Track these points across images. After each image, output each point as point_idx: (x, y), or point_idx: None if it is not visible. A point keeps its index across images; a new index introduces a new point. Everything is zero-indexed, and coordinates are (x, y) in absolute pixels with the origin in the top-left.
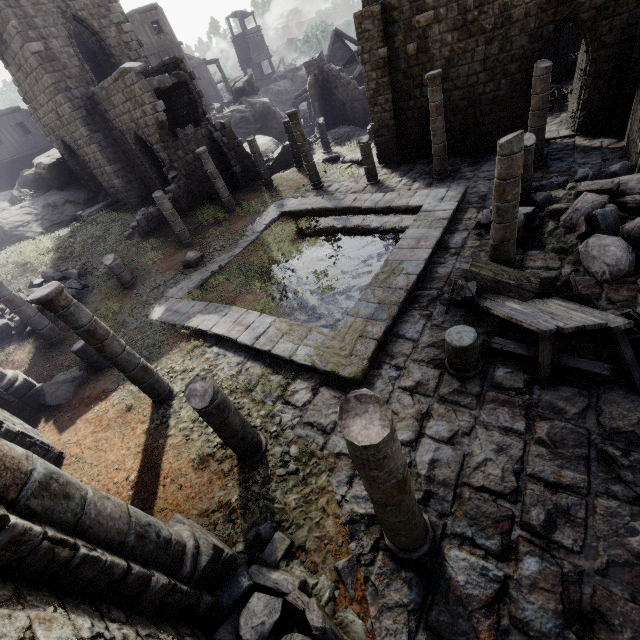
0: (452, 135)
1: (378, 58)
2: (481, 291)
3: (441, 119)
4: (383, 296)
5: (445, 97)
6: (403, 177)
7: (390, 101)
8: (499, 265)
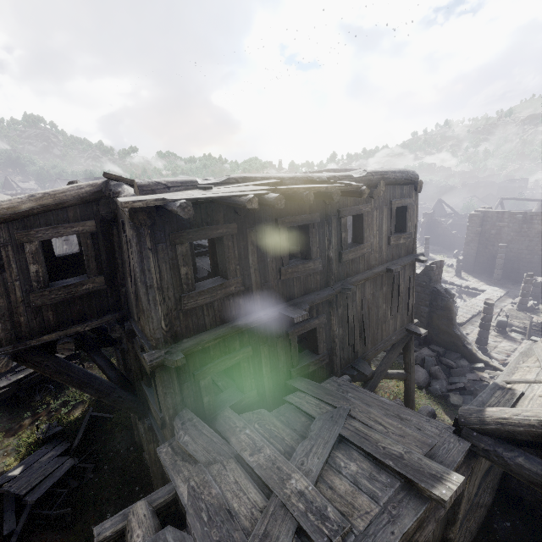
0: (505, 269)
1: (475, 230)
2: (510, 319)
3: (502, 261)
4: (469, 309)
5: (505, 253)
6: (474, 278)
7: (476, 246)
8: (519, 311)
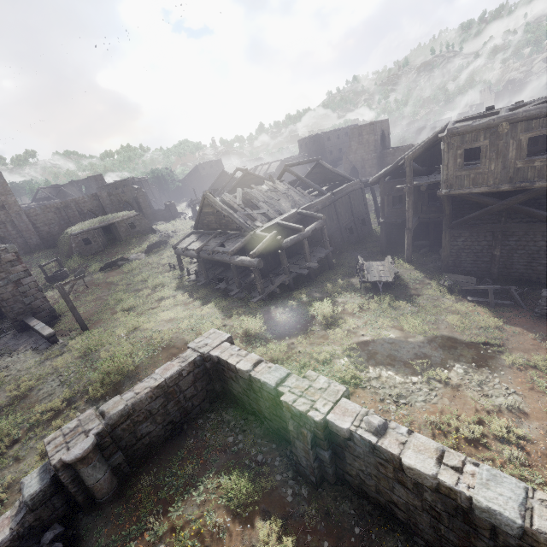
0: None
1: None
2: None
3: None
4: None
5: None
6: None
7: None
8: None
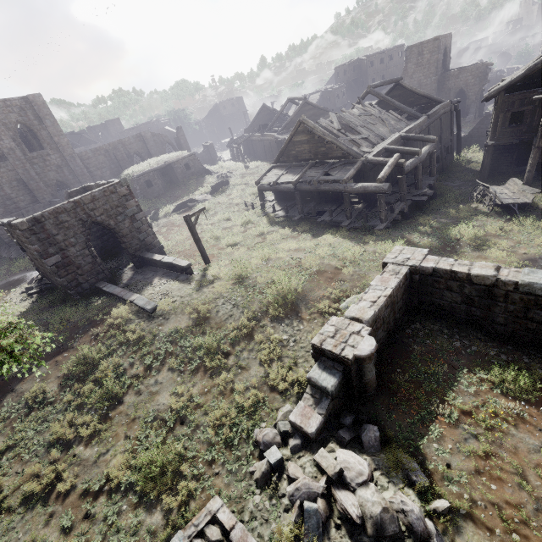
0: None
1: None
2: None
3: None
4: None
5: None
6: None
7: None
8: None
